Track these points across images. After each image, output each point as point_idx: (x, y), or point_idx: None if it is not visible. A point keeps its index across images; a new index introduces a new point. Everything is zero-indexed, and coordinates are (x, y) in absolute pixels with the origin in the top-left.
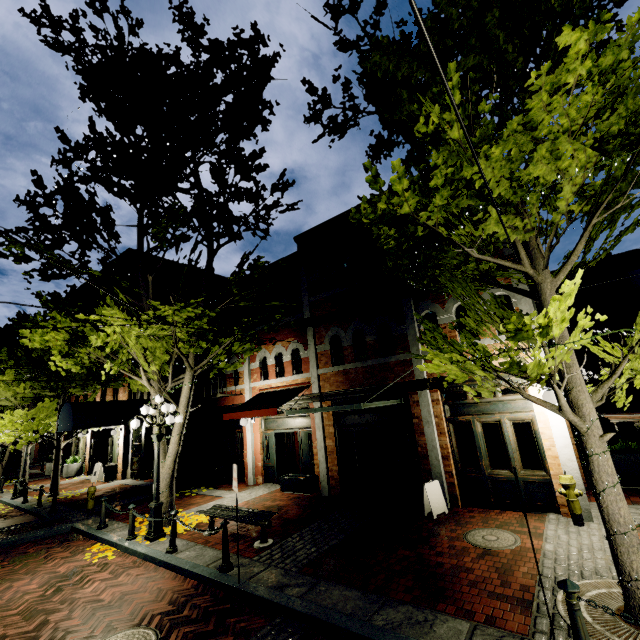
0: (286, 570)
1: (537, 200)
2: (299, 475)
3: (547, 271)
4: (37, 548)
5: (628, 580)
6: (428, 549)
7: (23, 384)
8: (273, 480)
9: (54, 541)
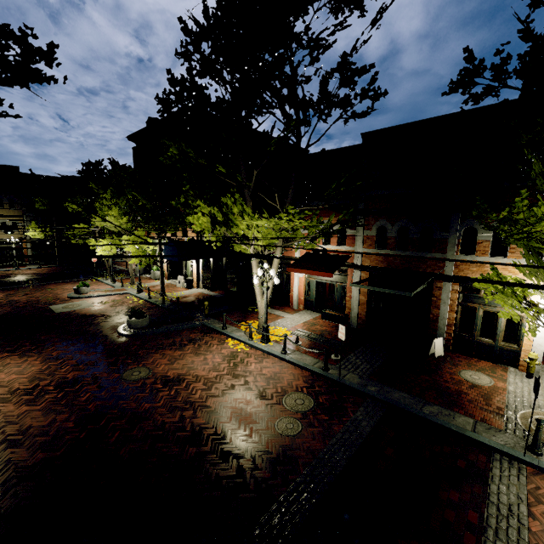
0: (360, 376)
1: None
2: (334, 312)
3: None
4: (194, 335)
5: None
6: (438, 377)
7: (125, 218)
8: (311, 309)
9: (199, 332)
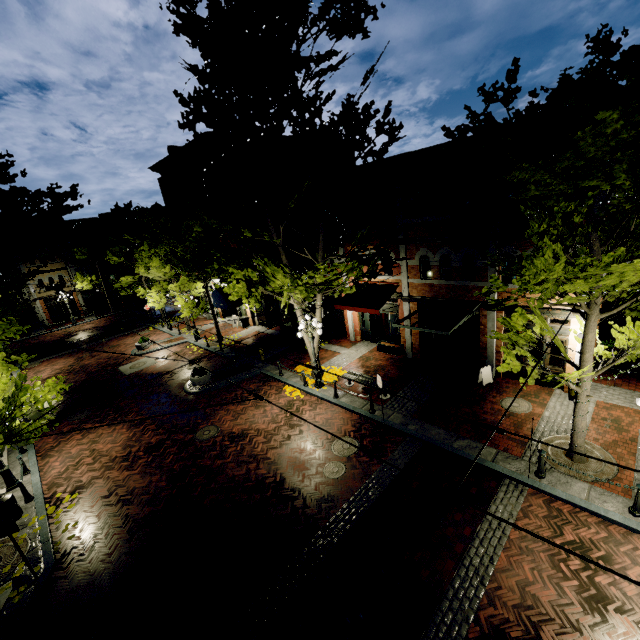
0: (404, 415)
1: (601, 290)
2: (390, 342)
3: (597, 309)
4: (254, 386)
5: (573, 445)
6: (479, 408)
7: (167, 267)
8: (368, 339)
9: (258, 381)
